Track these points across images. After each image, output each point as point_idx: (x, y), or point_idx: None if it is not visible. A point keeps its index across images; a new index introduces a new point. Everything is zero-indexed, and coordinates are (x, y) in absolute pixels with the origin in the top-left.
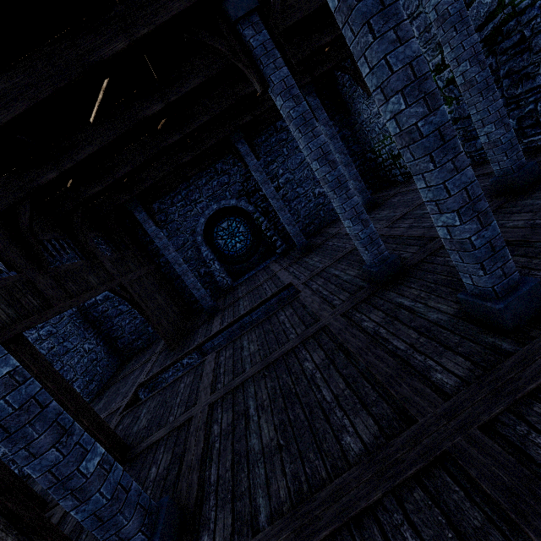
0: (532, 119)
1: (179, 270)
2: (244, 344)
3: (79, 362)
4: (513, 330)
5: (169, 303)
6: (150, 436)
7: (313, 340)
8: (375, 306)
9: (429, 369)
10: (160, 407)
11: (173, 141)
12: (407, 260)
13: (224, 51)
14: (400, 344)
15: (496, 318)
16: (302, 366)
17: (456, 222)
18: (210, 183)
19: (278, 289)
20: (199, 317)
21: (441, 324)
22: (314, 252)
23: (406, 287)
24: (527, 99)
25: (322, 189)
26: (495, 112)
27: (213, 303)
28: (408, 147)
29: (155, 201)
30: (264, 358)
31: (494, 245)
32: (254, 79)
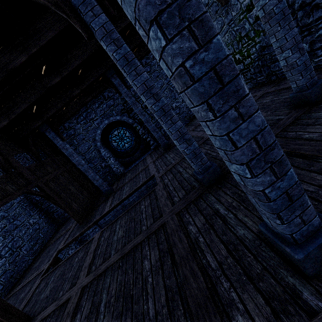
0: (321, 42)
1: (82, 168)
2: (117, 228)
3: (26, 232)
4: (314, 276)
5: (80, 189)
6: (45, 308)
7: (154, 236)
8: (200, 209)
9: (232, 305)
10: (60, 278)
11: (55, 82)
12: (226, 165)
13: (47, 4)
14: (212, 260)
15: (296, 262)
16: (142, 264)
17: (247, 175)
18: (101, 106)
19: (146, 180)
20: (102, 196)
21: (246, 243)
22: (172, 149)
23: (223, 193)
24: (317, 26)
25: (177, 103)
26: (291, 39)
27: (108, 188)
28: (185, 92)
29: (66, 122)
30: (123, 247)
31: (292, 194)
32: (78, 28)
